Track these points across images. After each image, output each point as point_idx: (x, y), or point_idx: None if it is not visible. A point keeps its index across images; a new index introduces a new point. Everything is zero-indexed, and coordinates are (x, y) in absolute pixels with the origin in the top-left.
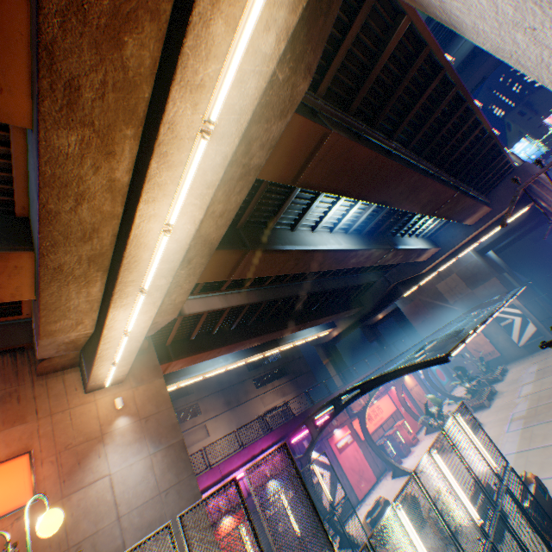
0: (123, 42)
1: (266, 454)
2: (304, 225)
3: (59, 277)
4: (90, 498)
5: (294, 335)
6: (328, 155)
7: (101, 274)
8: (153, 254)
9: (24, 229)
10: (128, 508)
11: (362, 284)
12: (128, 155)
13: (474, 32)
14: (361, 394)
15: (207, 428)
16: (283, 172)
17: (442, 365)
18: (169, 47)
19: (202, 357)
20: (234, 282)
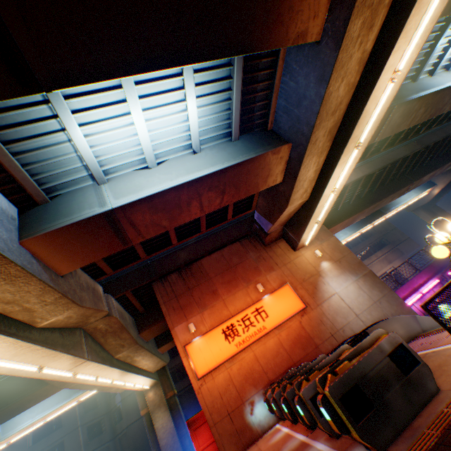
0: None
1: None
2: (421, 74)
3: (311, 151)
4: (332, 306)
5: (394, 202)
6: None
7: (328, 145)
8: (375, 107)
9: (275, 135)
10: (358, 311)
11: None
12: (378, 25)
13: None
14: None
15: None
16: None
17: None
18: None
19: (335, 229)
20: None
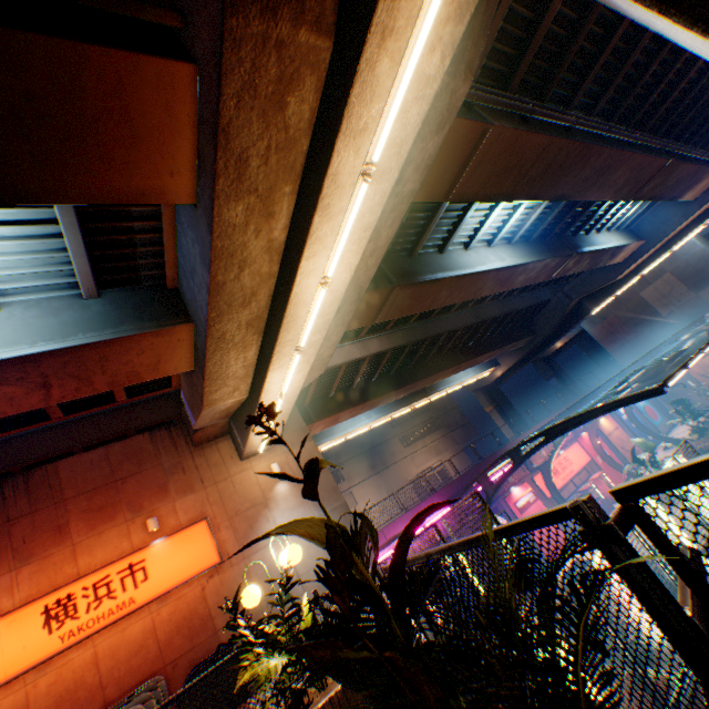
0: (286, 104)
1: (459, 501)
2: (455, 243)
3: (222, 345)
4: (268, 559)
5: (446, 380)
6: (487, 155)
7: (256, 337)
8: (310, 309)
9: (178, 302)
10: (305, 568)
11: (531, 305)
12: (286, 213)
13: (690, 50)
14: (547, 442)
15: (353, 495)
16: (434, 189)
17: (653, 400)
18: (329, 96)
19: (344, 416)
20: (372, 325)
